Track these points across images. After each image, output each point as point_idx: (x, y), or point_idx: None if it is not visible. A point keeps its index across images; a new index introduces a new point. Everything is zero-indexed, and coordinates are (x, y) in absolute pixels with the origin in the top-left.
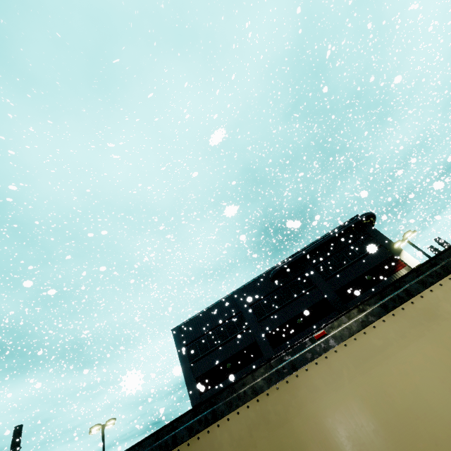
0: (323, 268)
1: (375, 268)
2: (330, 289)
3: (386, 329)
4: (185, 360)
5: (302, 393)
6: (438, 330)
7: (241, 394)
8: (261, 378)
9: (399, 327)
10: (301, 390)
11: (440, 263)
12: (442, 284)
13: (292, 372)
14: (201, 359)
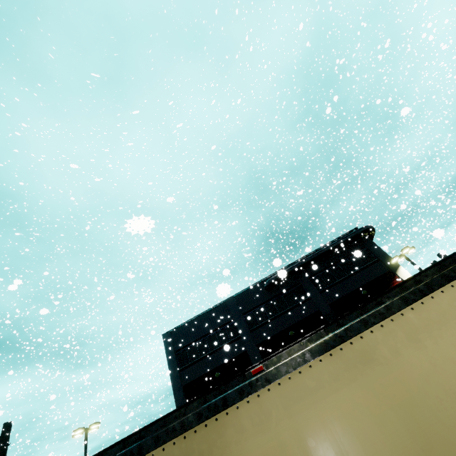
0: (319, 279)
1: (371, 283)
2: (324, 301)
3: (321, 370)
4: (174, 366)
5: (229, 433)
6: (371, 375)
7: (170, 429)
8: (192, 412)
9: (334, 368)
10: (228, 429)
11: (386, 302)
12: (384, 325)
13: (223, 409)
14: (190, 367)
